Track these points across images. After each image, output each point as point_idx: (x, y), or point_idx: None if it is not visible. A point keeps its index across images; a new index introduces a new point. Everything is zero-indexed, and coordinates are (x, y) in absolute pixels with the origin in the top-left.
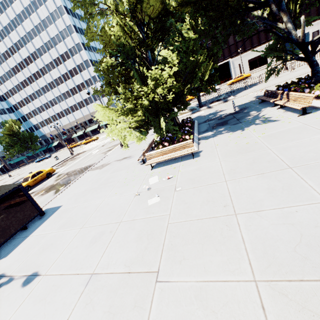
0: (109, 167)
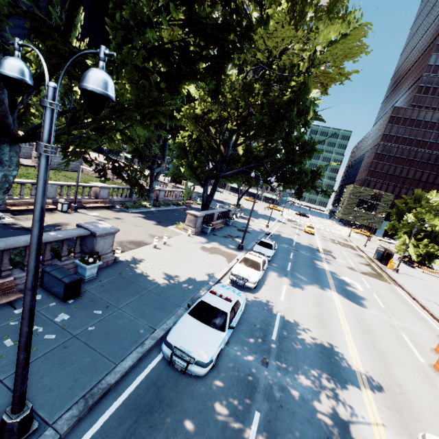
0: None
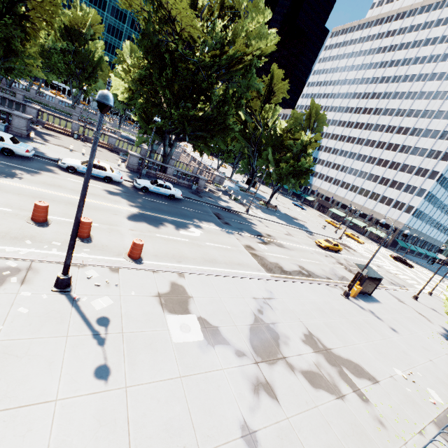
0: (408, 308)
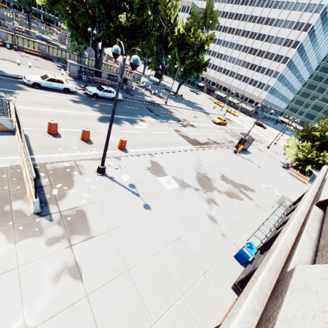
0: (265, 154)
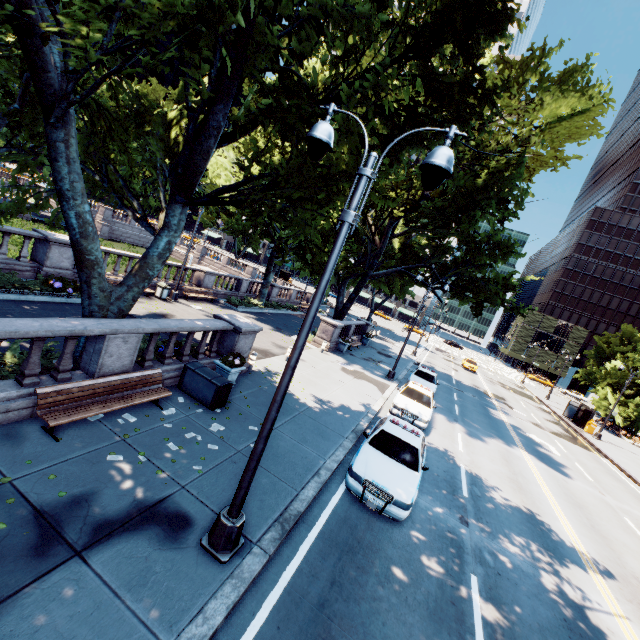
0: None
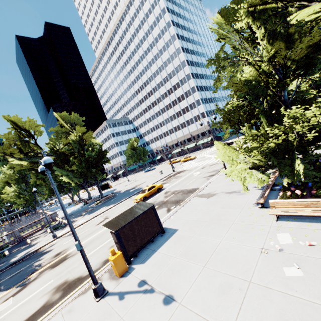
0: (217, 199)
